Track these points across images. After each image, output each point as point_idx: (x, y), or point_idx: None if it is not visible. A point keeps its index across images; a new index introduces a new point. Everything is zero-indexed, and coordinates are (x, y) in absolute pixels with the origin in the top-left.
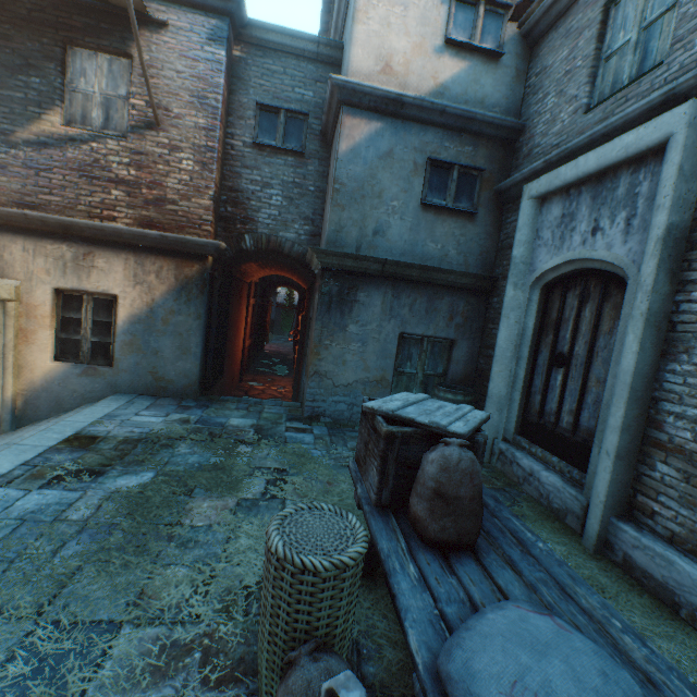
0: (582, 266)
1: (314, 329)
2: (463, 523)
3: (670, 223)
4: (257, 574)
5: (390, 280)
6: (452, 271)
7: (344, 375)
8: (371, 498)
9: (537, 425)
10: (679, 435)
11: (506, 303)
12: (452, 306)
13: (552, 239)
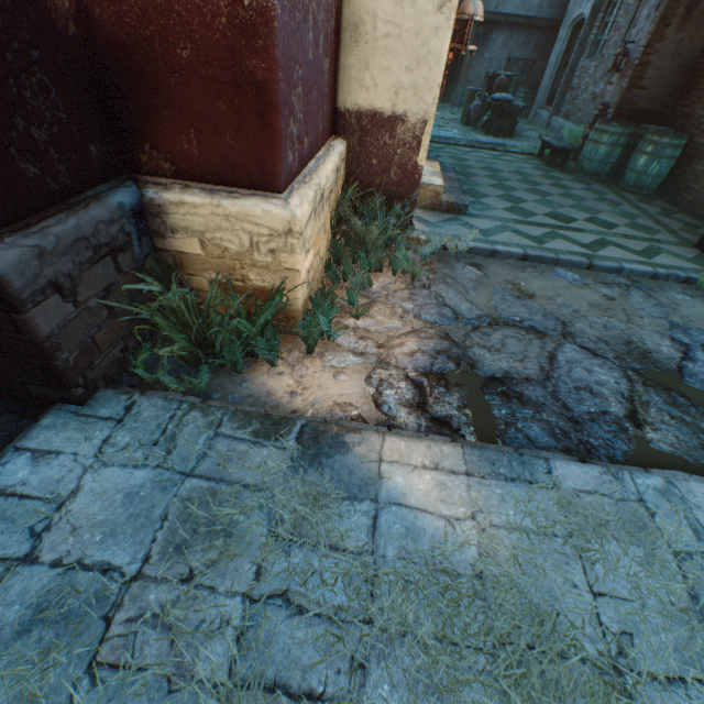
0: (582, 18)
1: (468, 57)
2: (500, 92)
3: (594, 4)
4: (454, 119)
5: (508, 26)
6: (540, 19)
7: (478, 82)
8: (483, 95)
9: (551, 98)
10: (573, 83)
11: (558, 37)
12: (537, 41)
13: (580, 2)
